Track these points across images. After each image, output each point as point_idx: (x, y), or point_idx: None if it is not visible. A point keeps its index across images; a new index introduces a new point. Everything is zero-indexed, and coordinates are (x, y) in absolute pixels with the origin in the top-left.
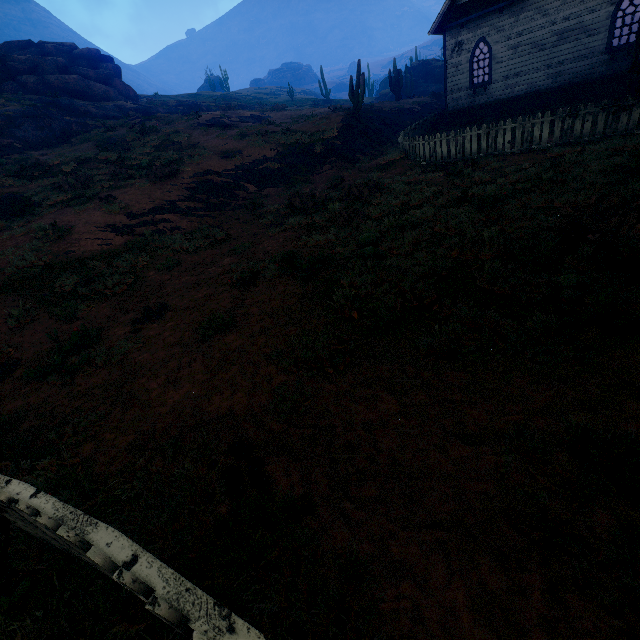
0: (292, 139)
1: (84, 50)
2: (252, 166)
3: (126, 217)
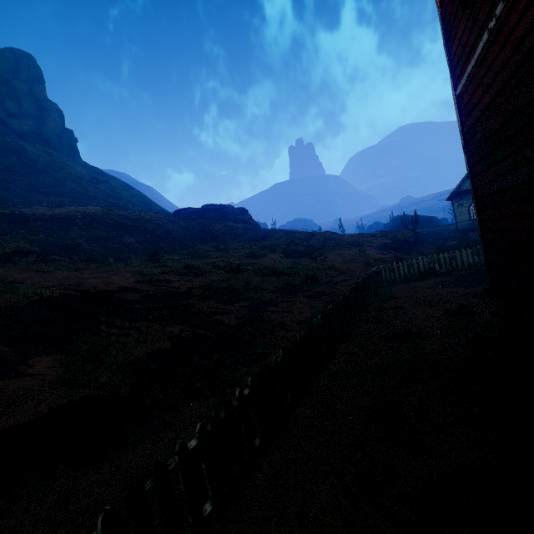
0: (392, 237)
1: (241, 207)
2: (384, 245)
3: (374, 251)
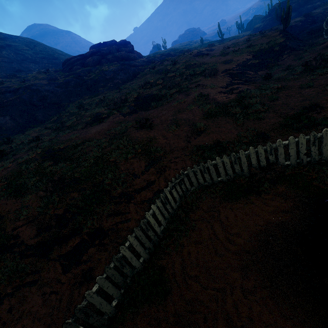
0: (256, 48)
1: (121, 41)
2: (244, 64)
3: (222, 88)
